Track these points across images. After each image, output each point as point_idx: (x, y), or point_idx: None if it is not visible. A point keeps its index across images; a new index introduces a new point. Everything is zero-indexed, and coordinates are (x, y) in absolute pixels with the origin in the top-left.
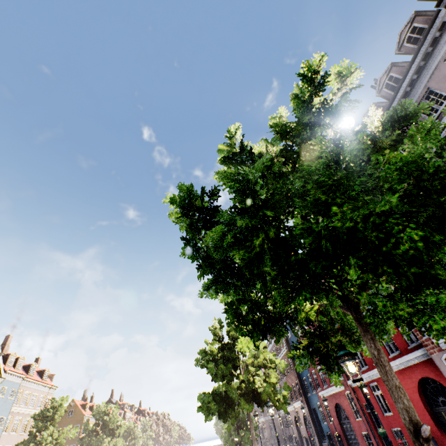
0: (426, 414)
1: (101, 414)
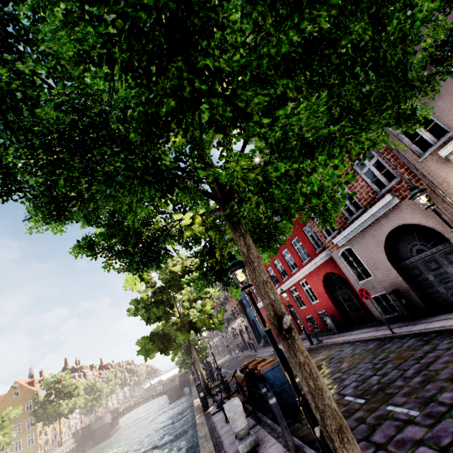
0: (328, 300)
1: (51, 385)
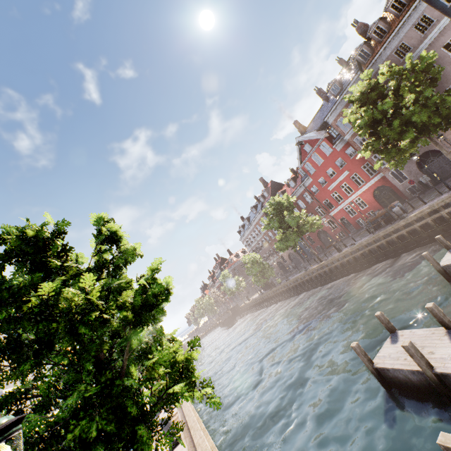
0: (376, 202)
1: None
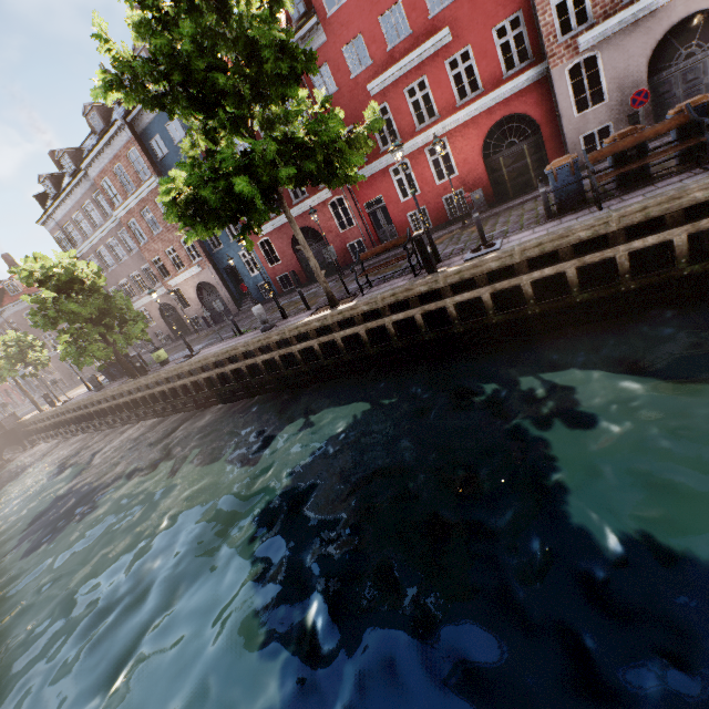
0: (482, 167)
1: None
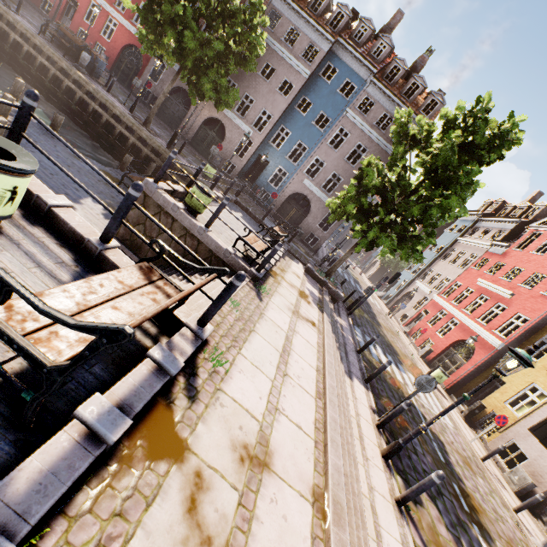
0: (118, 52)
1: None
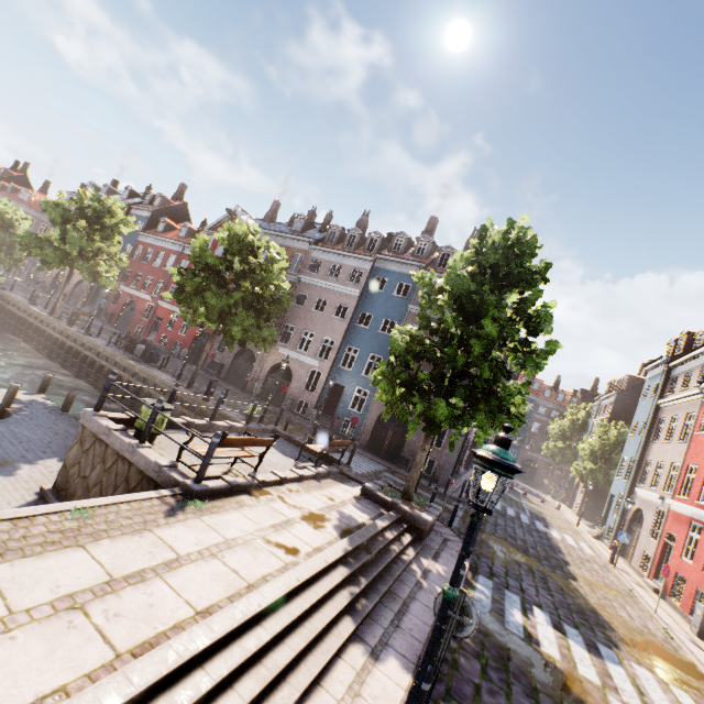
0: (192, 341)
1: None
